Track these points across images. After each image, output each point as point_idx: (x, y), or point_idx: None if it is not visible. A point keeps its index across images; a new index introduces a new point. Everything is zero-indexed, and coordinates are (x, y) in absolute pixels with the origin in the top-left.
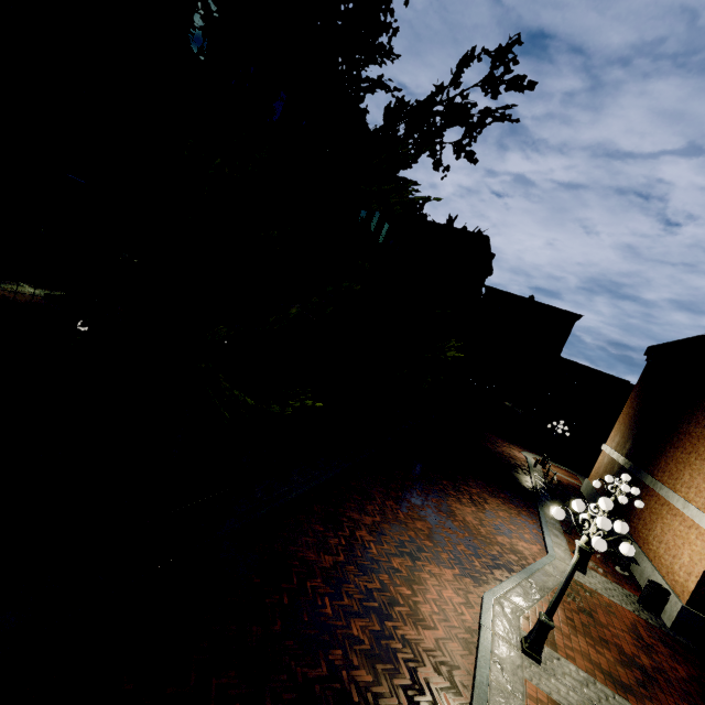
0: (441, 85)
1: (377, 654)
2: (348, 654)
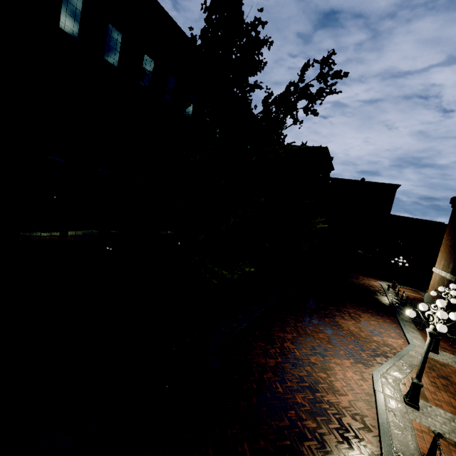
0: (293, 82)
1: (315, 412)
2: (298, 413)
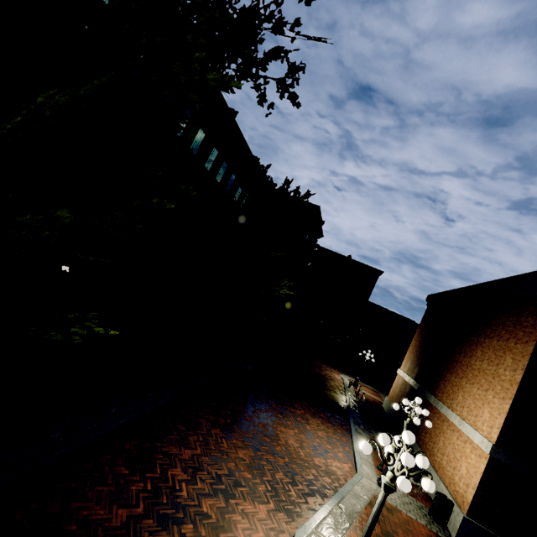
0: None
1: None
2: None
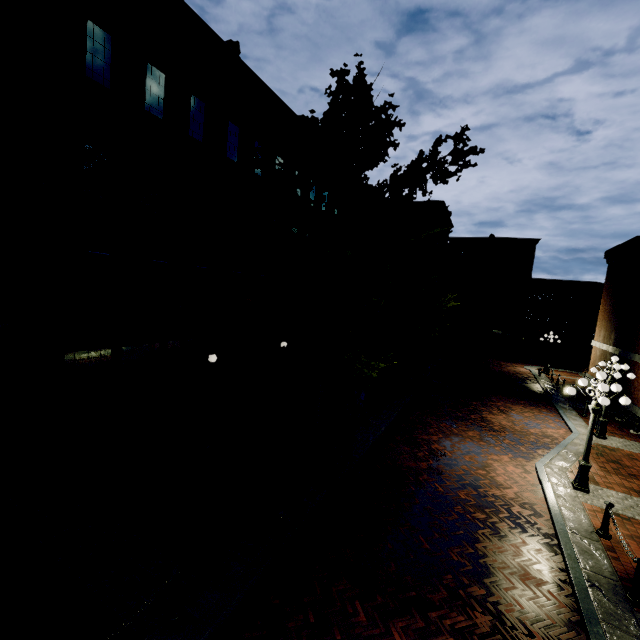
0: (425, 158)
1: (482, 505)
2: (465, 508)
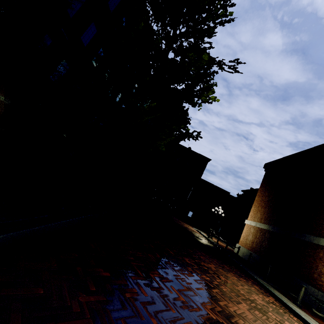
0: None
1: None
2: None
